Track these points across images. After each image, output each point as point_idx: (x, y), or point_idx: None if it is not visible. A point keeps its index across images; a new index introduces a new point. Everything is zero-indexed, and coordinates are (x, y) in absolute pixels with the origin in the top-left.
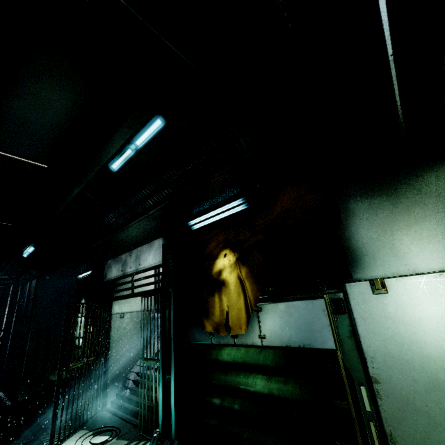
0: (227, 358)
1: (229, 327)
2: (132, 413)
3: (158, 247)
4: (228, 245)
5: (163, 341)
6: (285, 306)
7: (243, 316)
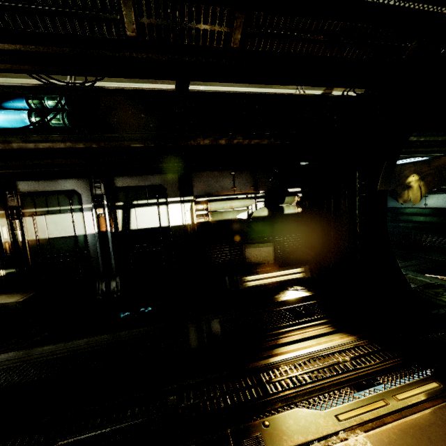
0: (408, 212)
1: (410, 202)
2: None
3: None
4: (415, 172)
5: None
6: (438, 196)
7: (418, 198)
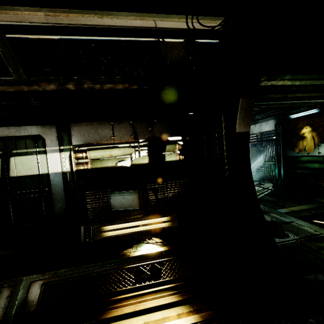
0: (304, 159)
1: (305, 151)
2: (259, 178)
3: (271, 123)
4: (308, 124)
5: (277, 155)
6: None
7: (312, 147)
